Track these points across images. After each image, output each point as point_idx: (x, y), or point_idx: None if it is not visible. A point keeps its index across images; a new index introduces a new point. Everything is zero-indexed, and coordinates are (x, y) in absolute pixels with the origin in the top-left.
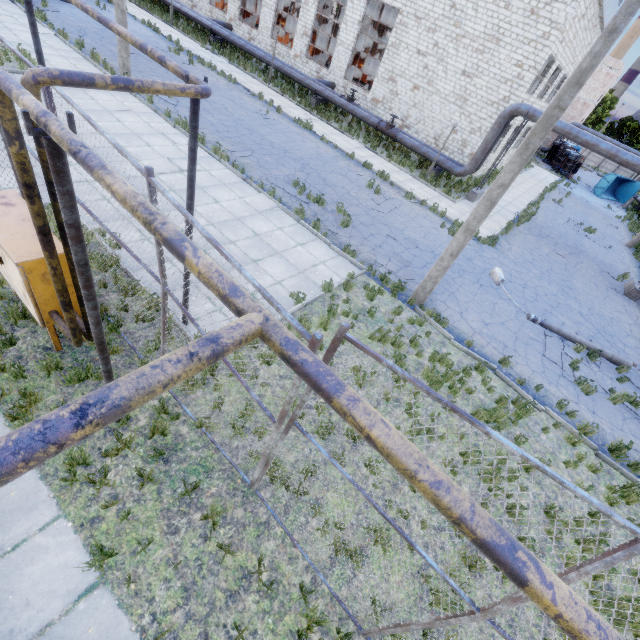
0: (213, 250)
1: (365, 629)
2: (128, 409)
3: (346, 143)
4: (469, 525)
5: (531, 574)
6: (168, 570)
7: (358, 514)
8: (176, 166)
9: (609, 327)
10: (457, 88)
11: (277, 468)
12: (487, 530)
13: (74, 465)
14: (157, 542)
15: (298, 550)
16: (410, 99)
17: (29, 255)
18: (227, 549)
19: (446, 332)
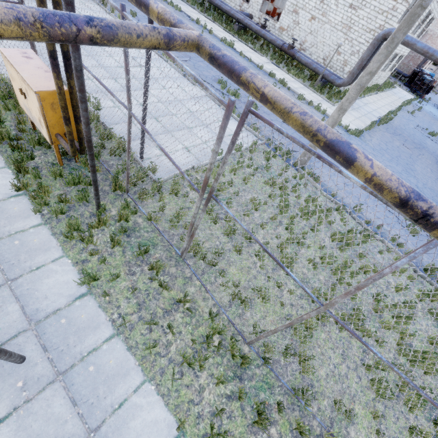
0: (164, 58)
1: (248, 340)
2: (116, 36)
3: (258, 59)
4: (323, 133)
5: (359, 154)
6: (128, 293)
7: (249, 281)
8: (137, 63)
9: (437, 197)
10: (344, 18)
11: (198, 246)
12: (334, 134)
13: (72, 230)
14: (122, 278)
15: (209, 295)
16: (308, 27)
17: (43, 88)
18: (165, 286)
19: (318, 185)
